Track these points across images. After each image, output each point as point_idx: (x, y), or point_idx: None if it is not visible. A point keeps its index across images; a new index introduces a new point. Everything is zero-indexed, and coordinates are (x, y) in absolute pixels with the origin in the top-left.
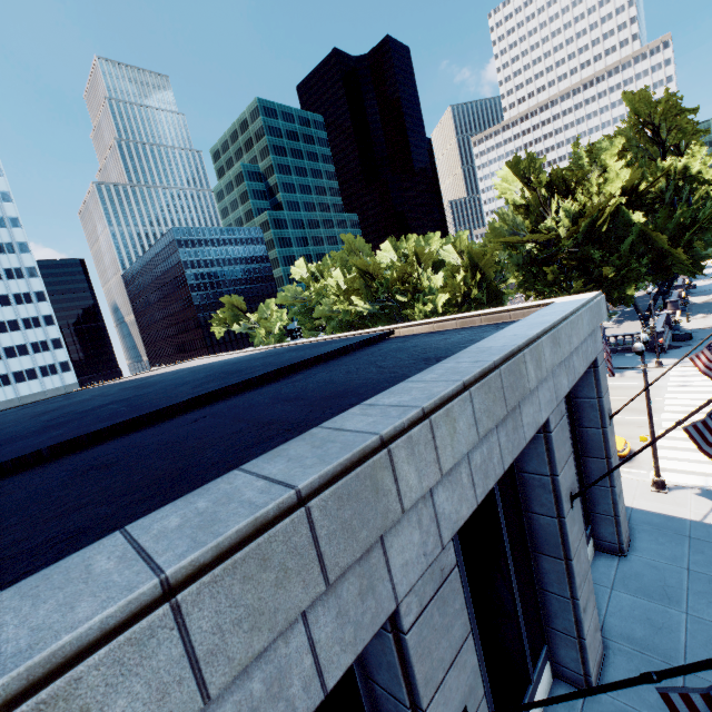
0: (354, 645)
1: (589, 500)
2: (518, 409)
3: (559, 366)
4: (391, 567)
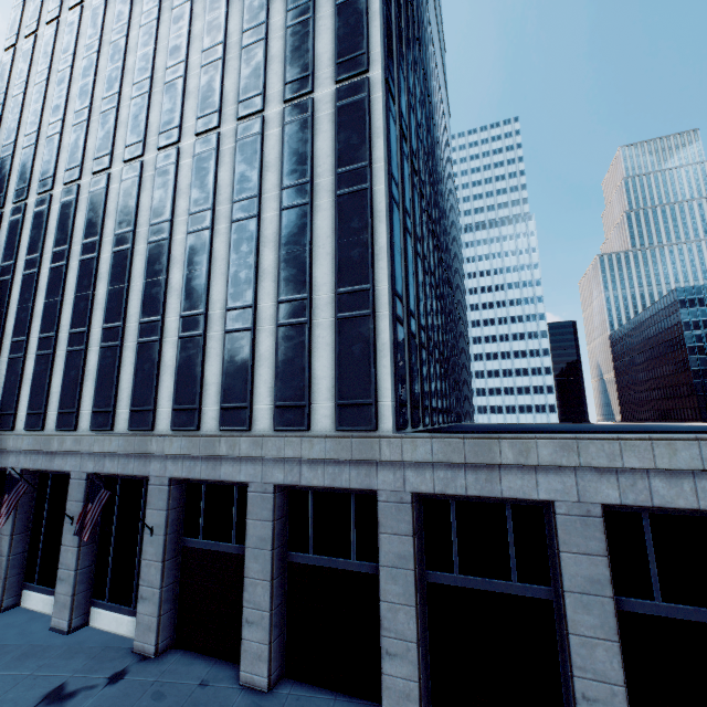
0: None
1: None
2: None
3: None
4: None
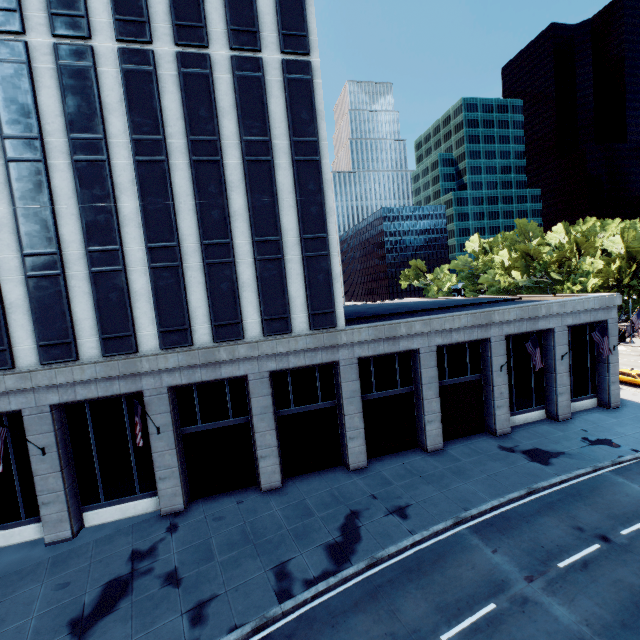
0: (482, 337)
1: (598, 382)
2: (537, 320)
3: (567, 315)
4: (490, 331)
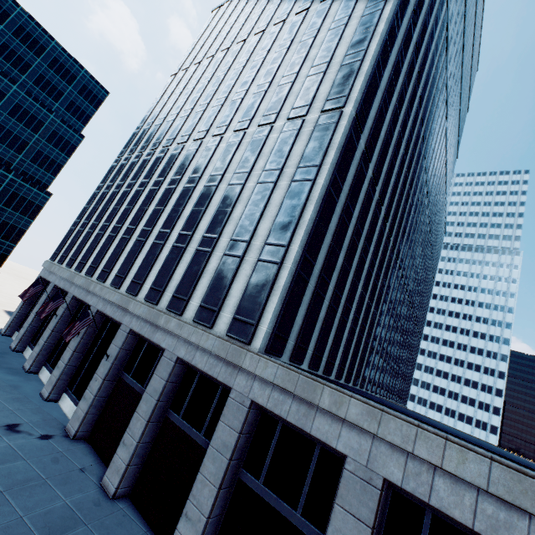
0: None
1: None
2: None
3: None
4: None
